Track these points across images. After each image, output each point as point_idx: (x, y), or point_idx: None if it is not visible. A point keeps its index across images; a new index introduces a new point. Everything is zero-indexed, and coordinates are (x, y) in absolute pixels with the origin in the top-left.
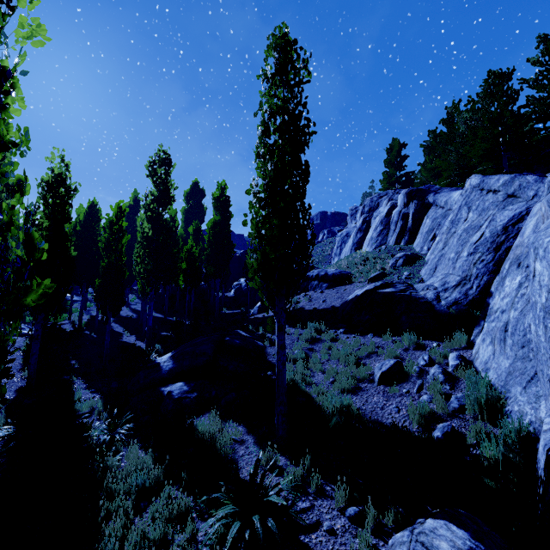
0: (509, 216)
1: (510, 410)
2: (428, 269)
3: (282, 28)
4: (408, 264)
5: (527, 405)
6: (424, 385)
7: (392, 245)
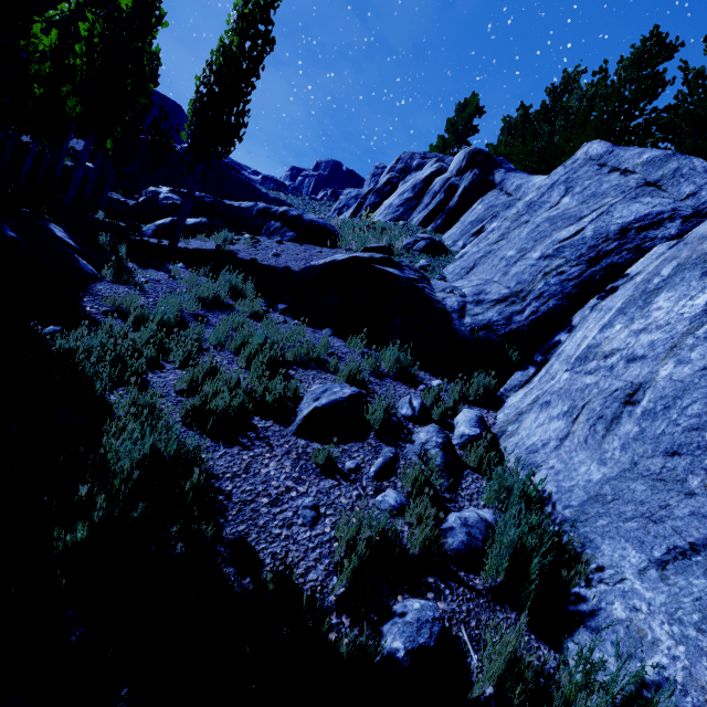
0: (639, 212)
1: (596, 606)
2: (460, 266)
3: None
4: (430, 253)
5: (663, 620)
6: (397, 463)
7: (415, 225)
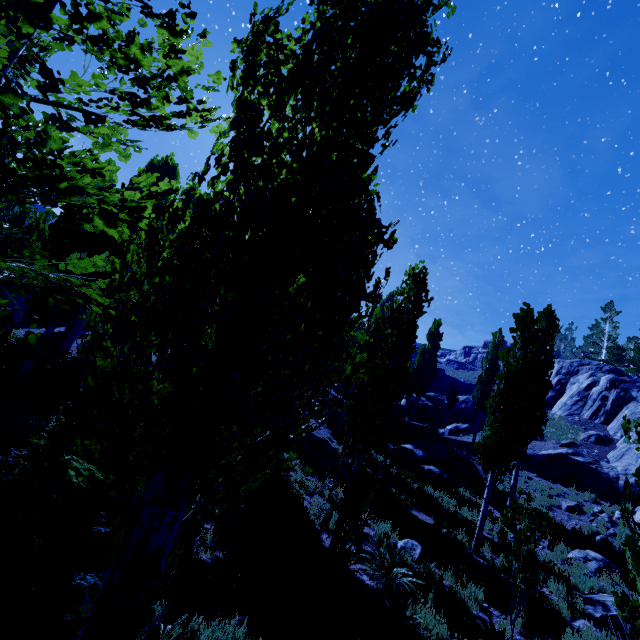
0: None
1: None
2: (616, 454)
3: (548, 305)
4: (599, 443)
5: None
6: (595, 520)
7: (586, 418)
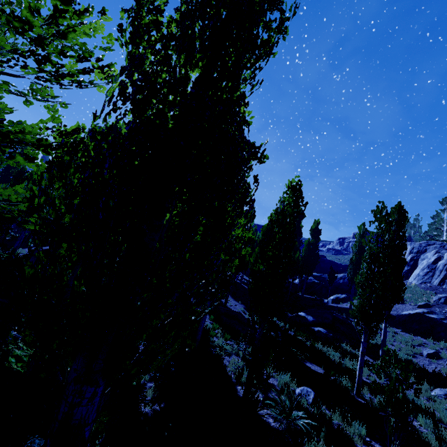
0: None
1: None
2: None
3: (398, 202)
4: None
5: None
6: None
7: (435, 285)
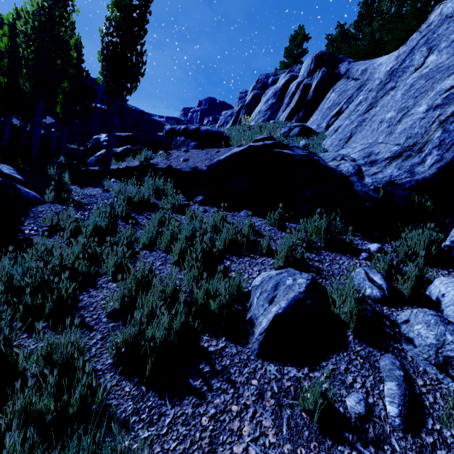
0: None
1: None
2: (337, 139)
3: None
4: (304, 136)
5: None
6: (413, 385)
7: (281, 121)
